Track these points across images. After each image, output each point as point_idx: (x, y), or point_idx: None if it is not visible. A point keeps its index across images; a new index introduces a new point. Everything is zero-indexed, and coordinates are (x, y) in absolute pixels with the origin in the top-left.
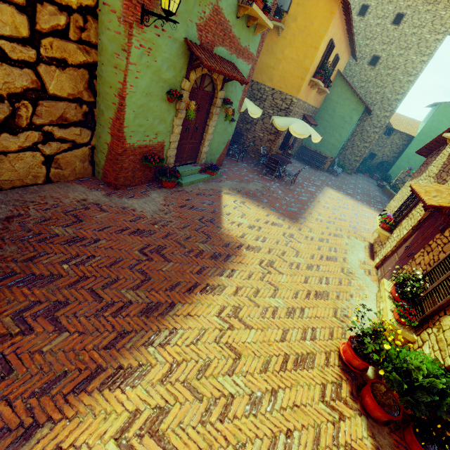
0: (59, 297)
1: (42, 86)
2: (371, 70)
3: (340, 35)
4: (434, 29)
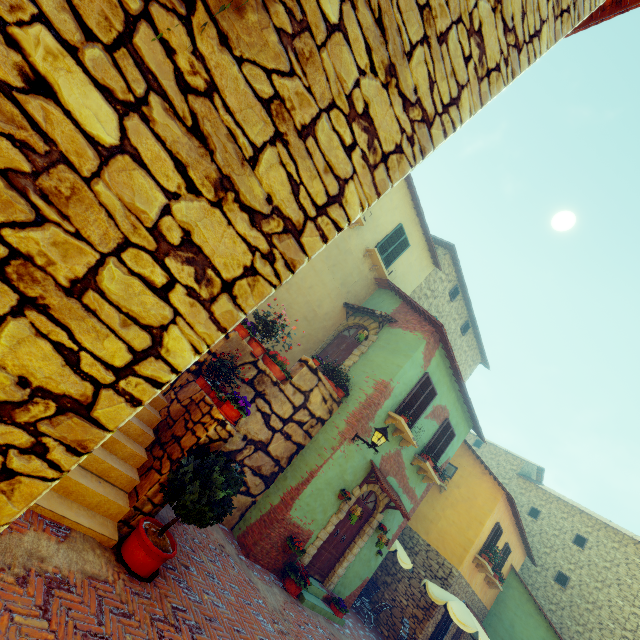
0: (199, 620)
1: (268, 443)
2: (561, 591)
3: (508, 523)
4: (633, 574)
